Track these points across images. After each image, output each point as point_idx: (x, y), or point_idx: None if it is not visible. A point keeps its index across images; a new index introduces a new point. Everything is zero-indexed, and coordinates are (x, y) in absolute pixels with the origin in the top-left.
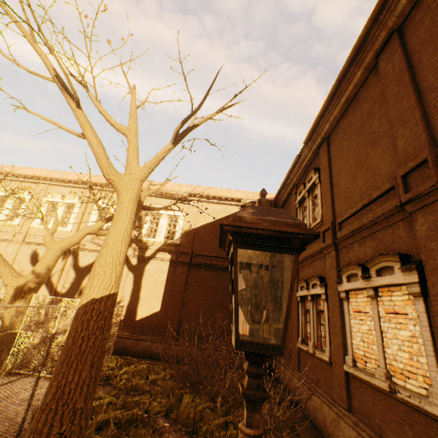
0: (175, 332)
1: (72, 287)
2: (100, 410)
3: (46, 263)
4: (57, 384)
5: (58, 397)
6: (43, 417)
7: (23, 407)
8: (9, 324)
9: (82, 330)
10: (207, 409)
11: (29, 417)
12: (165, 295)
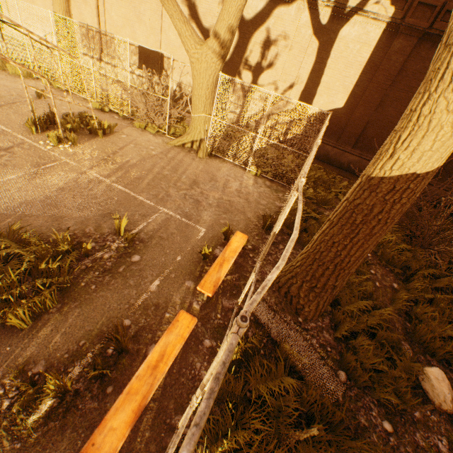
0: (353, 139)
1: (235, 53)
2: (313, 229)
3: (228, 21)
4: (334, 252)
5: (336, 263)
6: (318, 270)
7: (243, 201)
8: (200, 106)
9: (380, 213)
10: (406, 252)
11: (254, 215)
12: (356, 86)
